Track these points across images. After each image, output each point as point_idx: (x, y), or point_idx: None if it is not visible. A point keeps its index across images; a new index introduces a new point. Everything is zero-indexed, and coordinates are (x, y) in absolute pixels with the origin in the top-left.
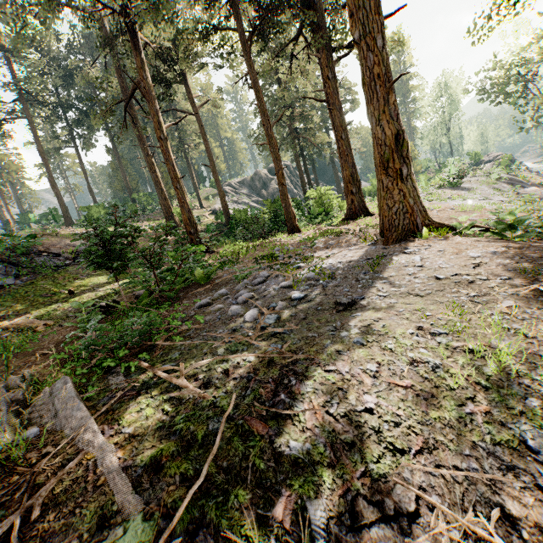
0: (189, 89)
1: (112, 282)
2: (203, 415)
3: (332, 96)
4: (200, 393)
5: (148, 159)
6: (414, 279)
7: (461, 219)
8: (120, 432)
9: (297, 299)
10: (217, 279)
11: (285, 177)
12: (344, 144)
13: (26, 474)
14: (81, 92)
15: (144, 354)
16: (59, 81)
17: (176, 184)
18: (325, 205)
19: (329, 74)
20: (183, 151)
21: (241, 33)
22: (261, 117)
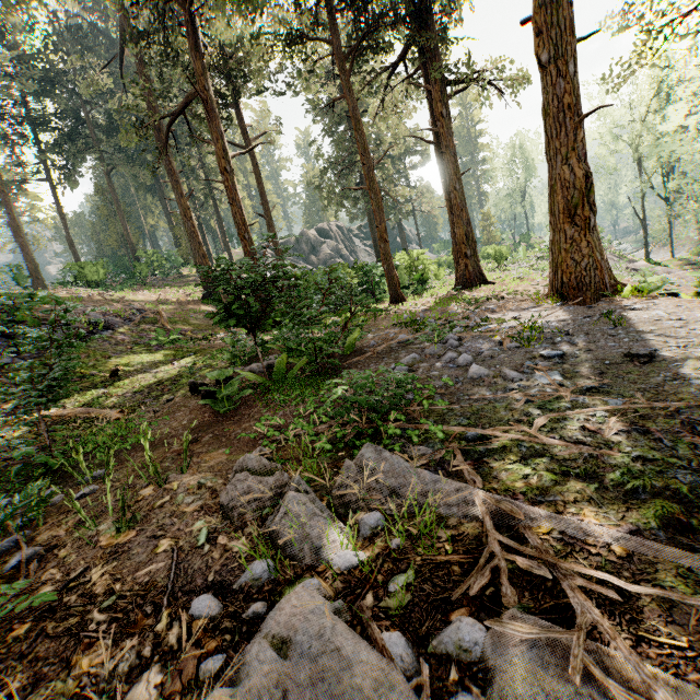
0: (241, 115)
1: (168, 362)
2: (644, 470)
3: (445, 137)
4: (596, 450)
5: (181, 200)
6: (691, 331)
7: (650, 279)
8: (539, 501)
9: (556, 356)
10: (365, 348)
11: (338, 241)
12: (458, 196)
13: (464, 562)
14: (64, 106)
15: (424, 419)
16: (35, 85)
17: (244, 233)
18: (417, 273)
19: (443, 110)
20: (212, 197)
21: (338, 48)
22: (362, 154)
